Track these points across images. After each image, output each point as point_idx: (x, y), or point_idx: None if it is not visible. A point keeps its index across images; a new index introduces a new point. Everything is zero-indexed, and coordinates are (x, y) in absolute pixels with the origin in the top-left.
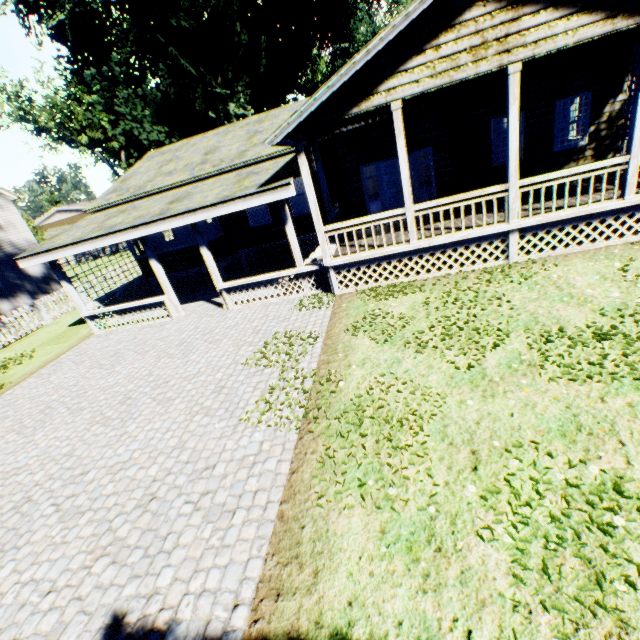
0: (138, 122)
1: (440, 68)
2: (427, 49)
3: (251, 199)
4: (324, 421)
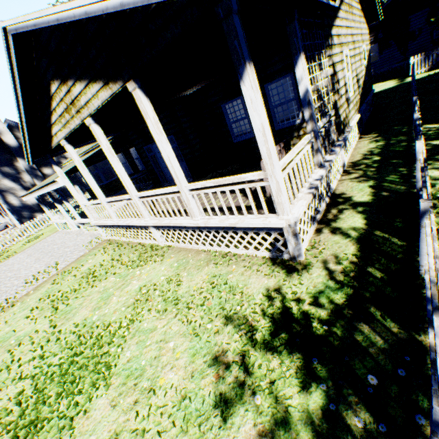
0: None
1: (63, 122)
2: (53, 111)
3: (52, 185)
4: None
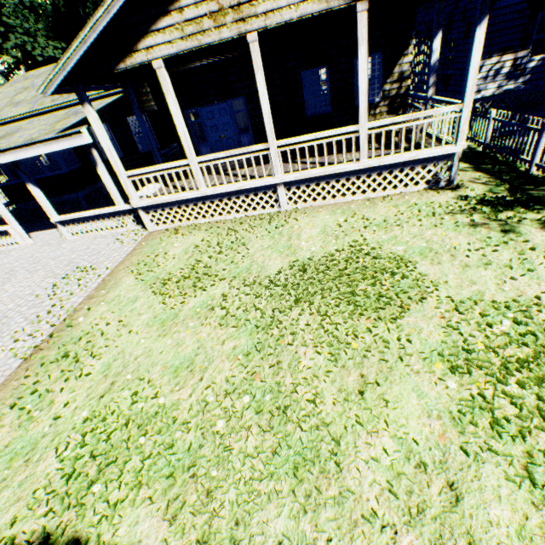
0: (32, 35)
1: (188, 31)
2: (172, 10)
3: (51, 144)
4: (46, 352)
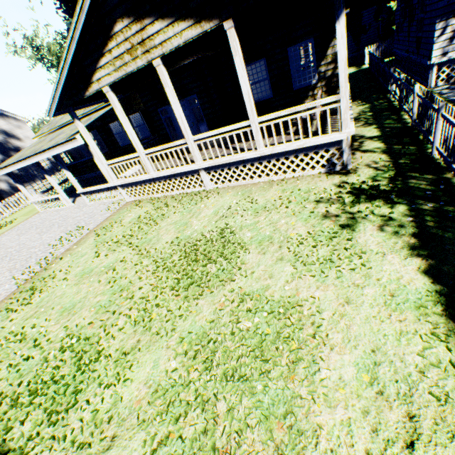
0: None
1: (117, 65)
2: (105, 53)
3: (64, 146)
4: (28, 284)
